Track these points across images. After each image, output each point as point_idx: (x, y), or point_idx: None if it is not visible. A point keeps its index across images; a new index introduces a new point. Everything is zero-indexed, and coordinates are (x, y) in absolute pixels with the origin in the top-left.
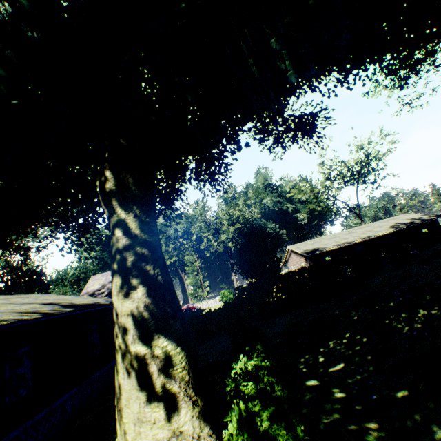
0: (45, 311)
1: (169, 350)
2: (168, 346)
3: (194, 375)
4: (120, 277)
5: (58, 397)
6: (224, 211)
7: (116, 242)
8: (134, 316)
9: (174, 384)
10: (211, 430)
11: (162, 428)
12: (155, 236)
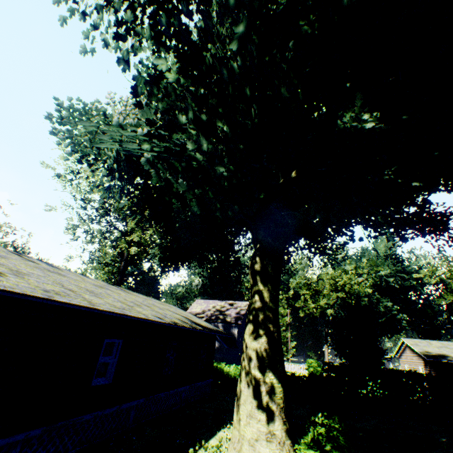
0: (189, 323)
1: (274, 382)
2: (274, 379)
3: (286, 406)
4: (253, 324)
5: (180, 386)
6: (328, 275)
7: (254, 302)
8: (257, 352)
9: (273, 404)
10: (291, 443)
11: (263, 426)
12: (277, 305)
